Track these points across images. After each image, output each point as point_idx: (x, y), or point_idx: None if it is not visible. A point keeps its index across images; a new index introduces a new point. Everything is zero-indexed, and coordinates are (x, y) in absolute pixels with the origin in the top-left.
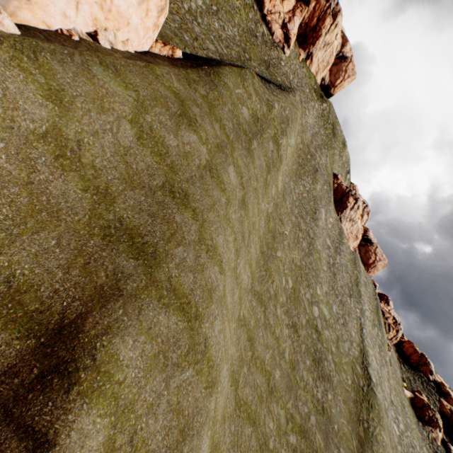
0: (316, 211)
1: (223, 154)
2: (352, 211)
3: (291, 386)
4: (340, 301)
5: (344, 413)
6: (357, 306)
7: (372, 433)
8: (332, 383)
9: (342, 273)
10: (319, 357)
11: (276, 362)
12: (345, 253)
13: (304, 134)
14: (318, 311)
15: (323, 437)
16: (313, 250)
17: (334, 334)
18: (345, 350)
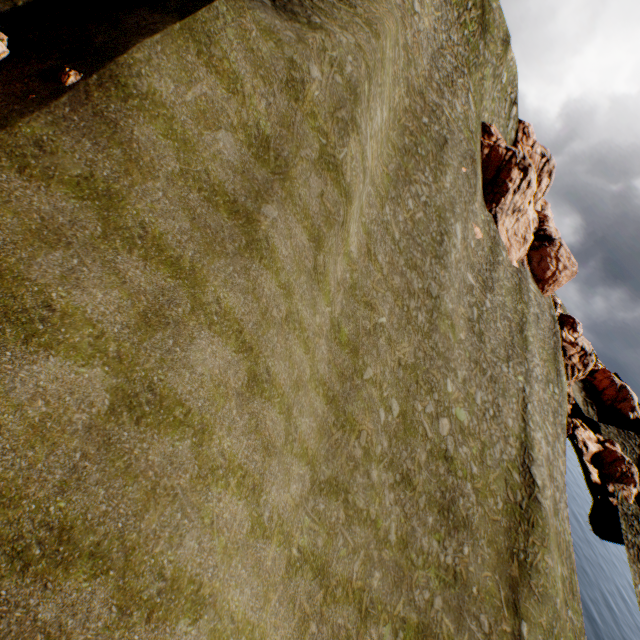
0: (444, 237)
1: (166, 329)
2: (518, 195)
3: (403, 576)
4: (489, 378)
5: (489, 560)
6: (519, 372)
7: (531, 563)
8: (471, 526)
9: (495, 325)
10: (450, 499)
11: (373, 561)
12: (501, 282)
13: (414, 67)
14: (450, 423)
15: (454, 617)
16: (440, 318)
17: (477, 443)
18: (494, 459)
